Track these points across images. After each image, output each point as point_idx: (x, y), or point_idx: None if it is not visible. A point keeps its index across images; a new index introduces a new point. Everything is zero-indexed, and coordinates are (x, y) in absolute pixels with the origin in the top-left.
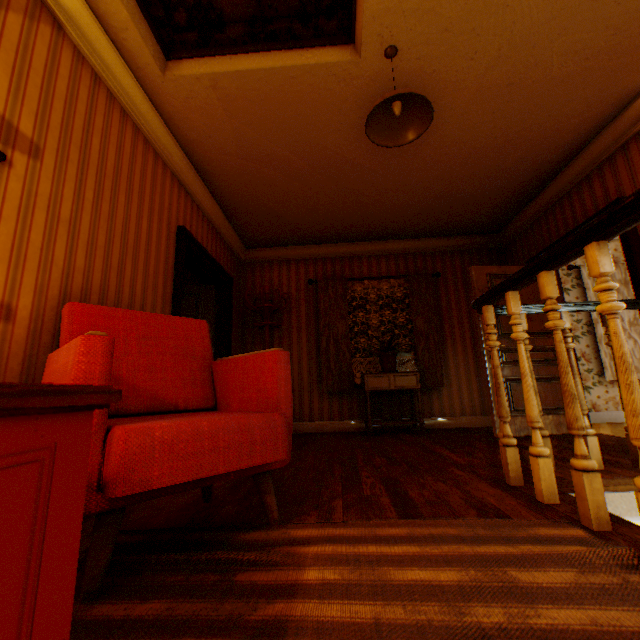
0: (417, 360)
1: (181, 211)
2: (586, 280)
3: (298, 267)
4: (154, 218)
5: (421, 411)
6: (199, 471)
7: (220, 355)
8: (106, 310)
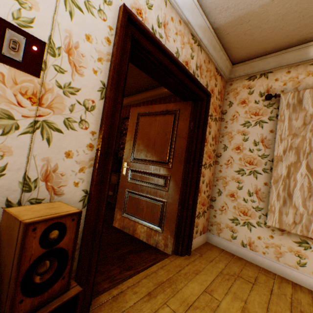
0: None
1: None
2: (283, 110)
3: None
4: None
5: (114, 197)
6: None
7: None
8: None
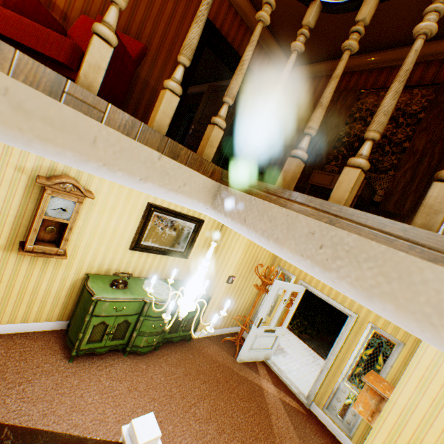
0: (391, 181)
1: (213, 9)
2: None
3: (325, 82)
4: (180, 5)
5: None
6: (17, 38)
7: (232, 134)
8: (94, 22)
